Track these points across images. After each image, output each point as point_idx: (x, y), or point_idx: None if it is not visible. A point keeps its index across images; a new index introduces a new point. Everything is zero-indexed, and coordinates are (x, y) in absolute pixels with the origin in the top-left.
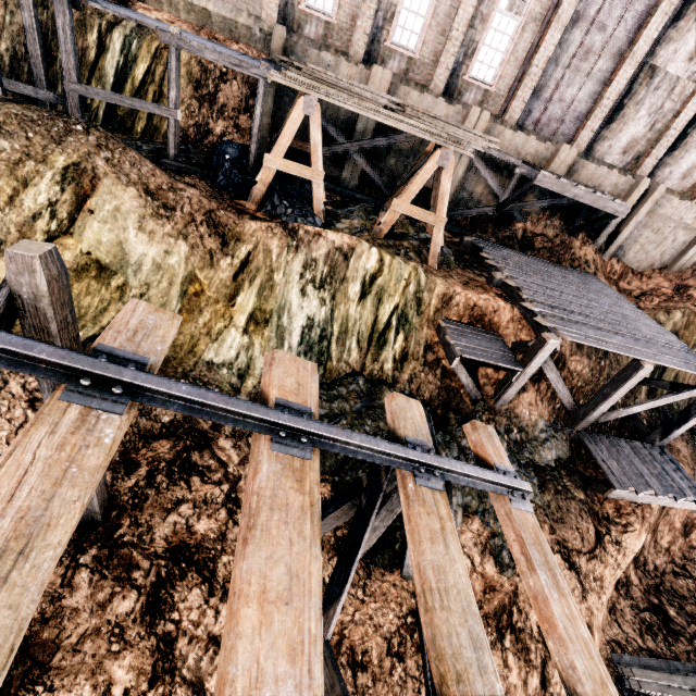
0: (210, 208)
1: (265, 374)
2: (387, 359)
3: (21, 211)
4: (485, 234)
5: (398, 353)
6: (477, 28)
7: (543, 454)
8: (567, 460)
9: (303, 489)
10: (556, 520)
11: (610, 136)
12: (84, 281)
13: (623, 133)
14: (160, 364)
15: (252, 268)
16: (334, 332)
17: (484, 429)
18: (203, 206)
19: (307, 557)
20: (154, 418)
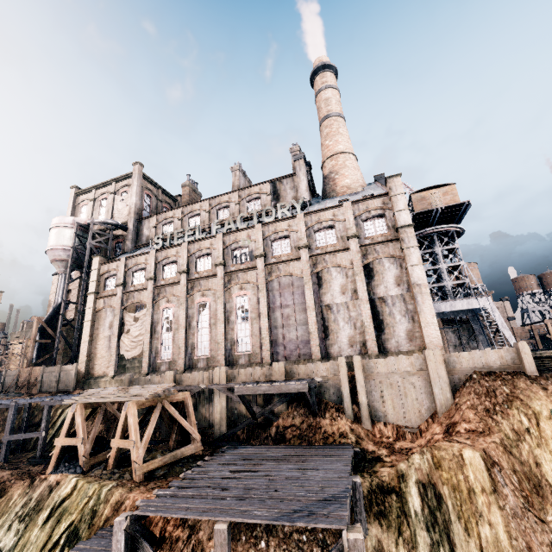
0: (5, 480)
1: None
2: None
3: None
4: (256, 439)
5: None
6: (232, 333)
7: None
8: None
9: None
10: None
11: (334, 342)
12: None
13: (340, 337)
14: None
15: None
16: None
17: None
18: (1, 480)
19: None
20: None
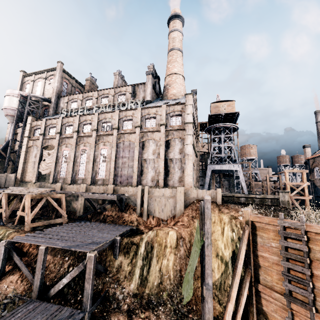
0: None
1: None
2: None
3: None
4: (94, 219)
5: None
6: (96, 168)
7: None
8: None
9: None
10: None
11: (144, 178)
12: None
13: (148, 176)
14: None
15: None
16: None
17: None
18: None
19: None
20: None
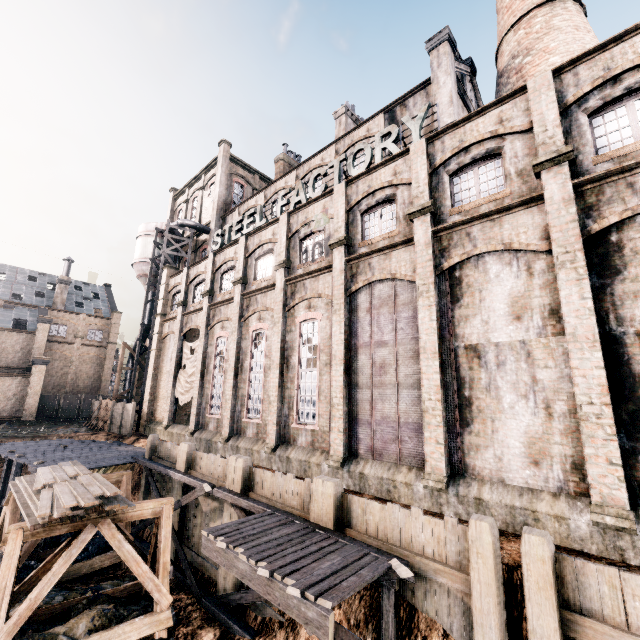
0: None
1: None
2: None
3: None
4: None
5: None
6: (291, 387)
7: None
8: None
9: None
10: None
11: (484, 441)
12: None
13: (502, 432)
14: None
15: None
16: None
17: None
18: None
19: None
20: None
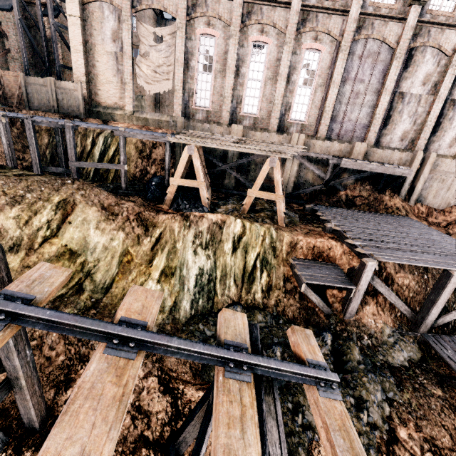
0: (139, 211)
1: (122, 302)
2: (257, 291)
3: (31, 227)
4: (321, 201)
5: (264, 286)
6: (289, 96)
7: (394, 355)
8: (419, 360)
9: (120, 383)
10: (419, 417)
11: (388, 133)
12: (61, 261)
13: (396, 129)
14: (47, 300)
15: (163, 241)
16: (217, 276)
17: (301, 331)
18: (135, 210)
19: (103, 439)
20: (91, 346)
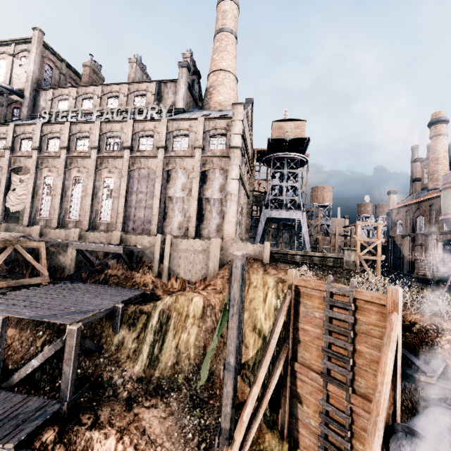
0: None
1: None
2: None
3: None
4: (92, 280)
5: None
6: (97, 206)
7: None
8: None
9: None
10: None
11: (169, 224)
12: None
13: (174, 221)
14: None
15: None
16: None
17: None
18: None
19: None
20: None
